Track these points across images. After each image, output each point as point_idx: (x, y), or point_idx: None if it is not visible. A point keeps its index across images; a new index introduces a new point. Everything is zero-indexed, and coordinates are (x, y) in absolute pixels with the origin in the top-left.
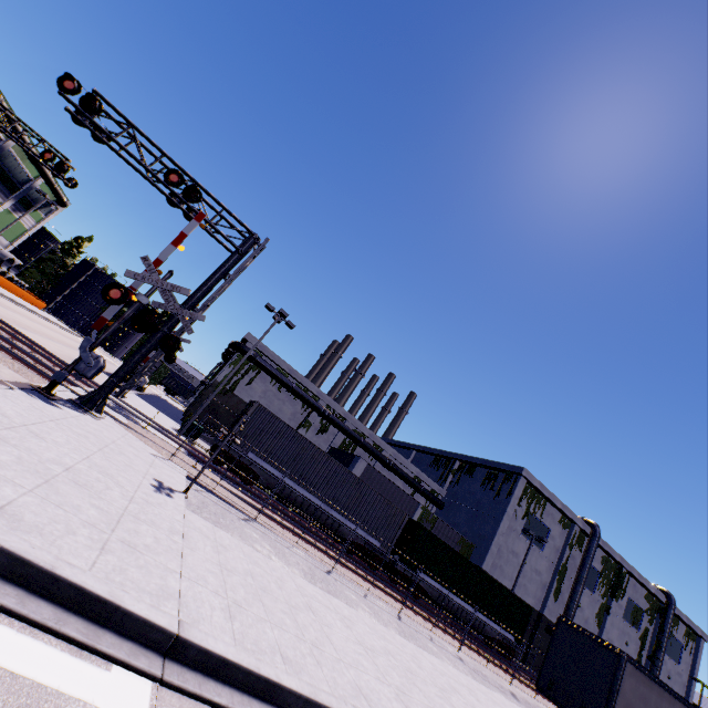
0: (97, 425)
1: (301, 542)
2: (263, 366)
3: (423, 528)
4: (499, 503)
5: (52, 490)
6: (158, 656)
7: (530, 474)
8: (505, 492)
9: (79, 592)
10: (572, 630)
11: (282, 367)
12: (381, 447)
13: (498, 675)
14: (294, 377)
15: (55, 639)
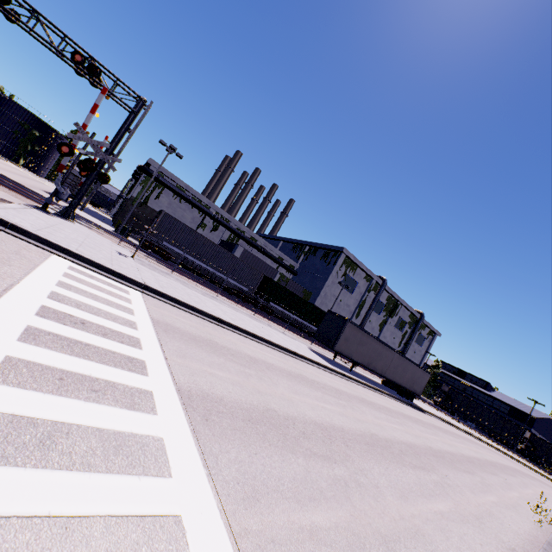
0: (76, 226)
1: (199, 285)
2: (166, 185)
3: (273, 281)
4: (328, 270)
5: (85, 248)
6: (140, 289)
7: (348, 251)
8: (332, 263)
9: (112, 271)
10: (331, 314)
11: (180, 185)
12: (255, 239)
13: (305, 341)
14: (190, 192)
15: (111, 280)
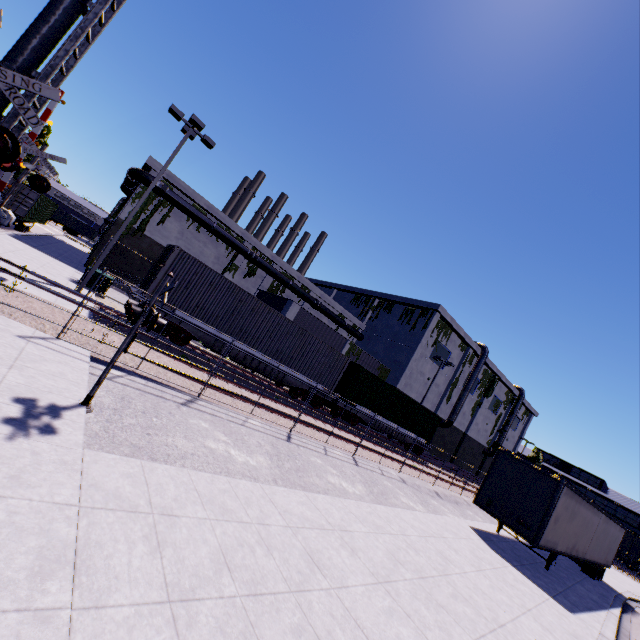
0: None
1: (254, 409)
2: (176, 202)
3: (362, 369)
4: (414, 335)
5: None
6: None
7: (444, 310)
8: (420, 326)
9: None
10: (513, 459)
11: (199, 203)
12: (308, 289)
13: (425, 481)
14: (214, 216)
15: None
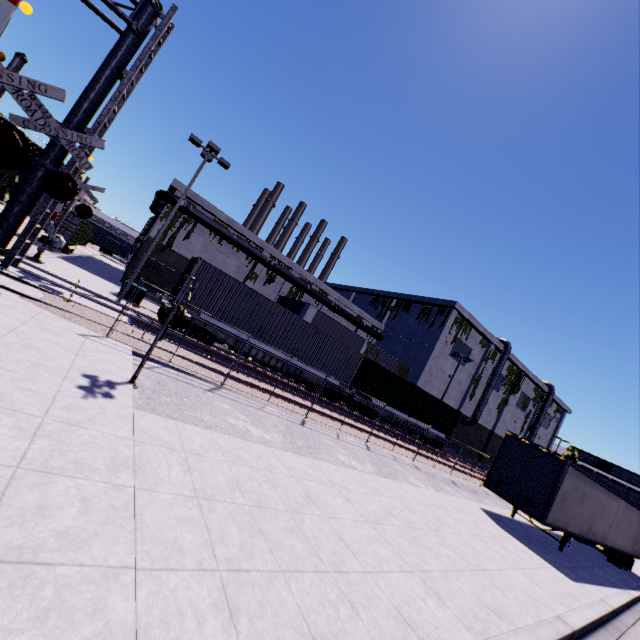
0: None
1: (271, 398)
2: (199, 218)
3: (376, 365)
4: (432, 333)
5: None
6: None
7: (461, 306)
8: (438, 324)
9: None
10: (520, 443)
11: (220, 218)
12: (326, 292)
13: (441, 470)
14: (234, 229)
15: None
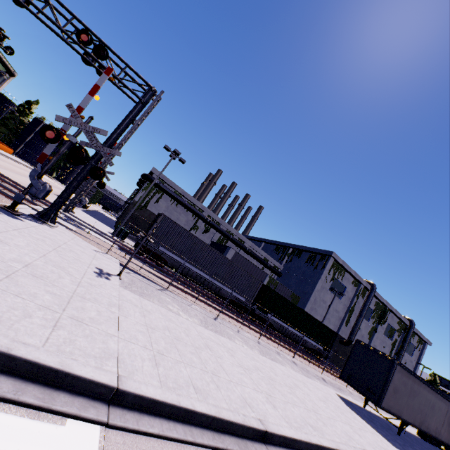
0: (52, 232)
1: (197, 301)
2: (165, 190)
3: (271, 289)
4: (316, 273)
5: (12, 283)
6: (104, 405)
7: (337, 255)
8: (320, 267)
9: (33, 366)
10: (364, 347)
11: (178, 191)
12: (243, 241)
13: (315, 369)
14: (186, 197)
15: (15, 407)
